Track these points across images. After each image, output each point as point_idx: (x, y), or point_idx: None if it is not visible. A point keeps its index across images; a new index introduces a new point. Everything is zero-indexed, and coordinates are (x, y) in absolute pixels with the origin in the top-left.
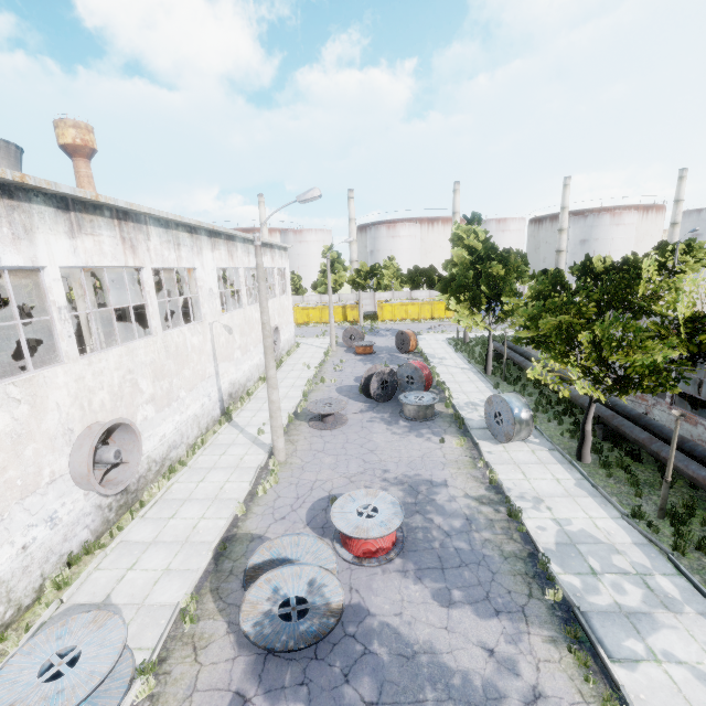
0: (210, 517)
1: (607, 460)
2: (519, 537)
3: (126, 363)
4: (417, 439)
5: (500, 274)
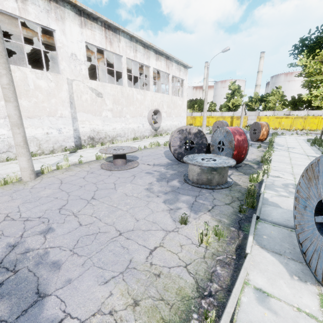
0: None
1: None
2: None
3: None
4: (159, 204)
5: None
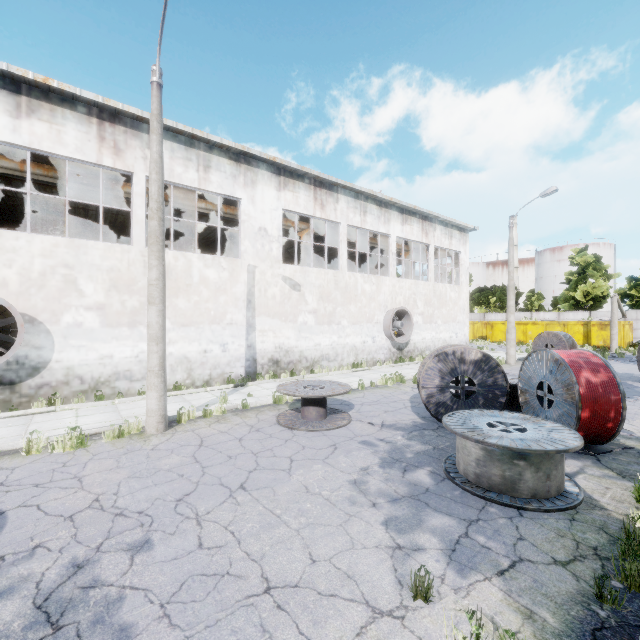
0: None
1: None
2: None
3: (63, 255)
4: (373, 527)
5: None
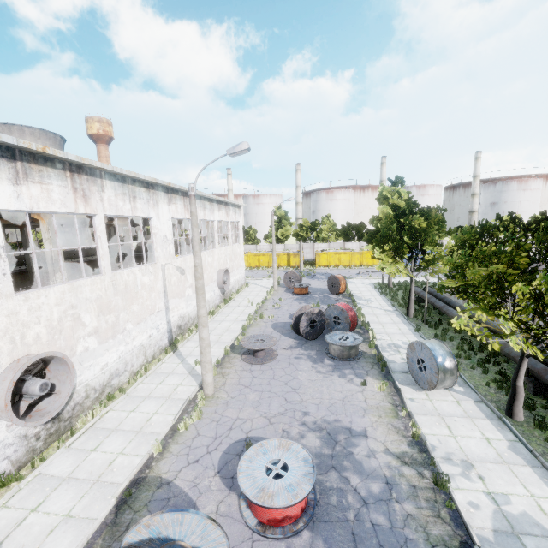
0: (128, 453)
1: (543, 420)
2: (447, 516)
3: (68, 299)
4: (340, 380)
5: (421, 226)
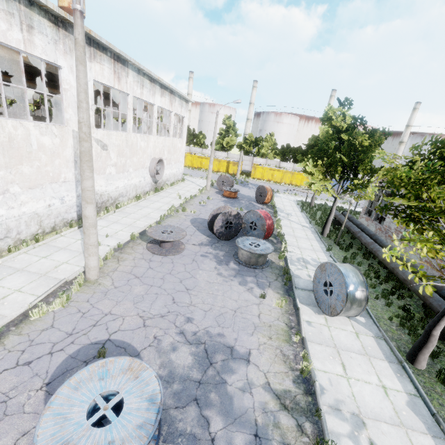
0: None
1: None
2: None
3: None
4: (239, 287)
5: (363, 144)
